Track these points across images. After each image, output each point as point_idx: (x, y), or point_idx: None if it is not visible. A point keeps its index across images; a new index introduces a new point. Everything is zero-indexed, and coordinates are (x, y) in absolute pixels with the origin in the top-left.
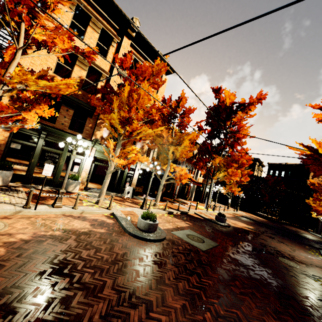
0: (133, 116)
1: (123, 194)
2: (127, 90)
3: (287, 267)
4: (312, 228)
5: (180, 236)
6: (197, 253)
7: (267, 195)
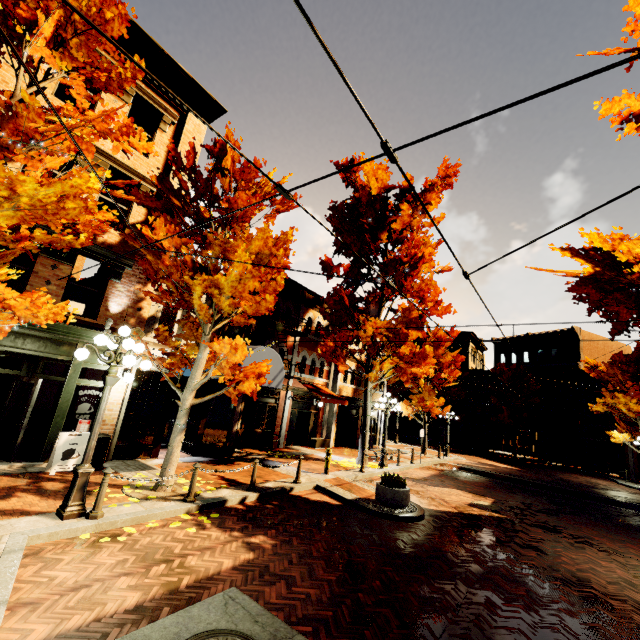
0: None
1: (49, 462)
2: None
3: None
4: (615, 469)
5: None
6: None
7: (506, 408)
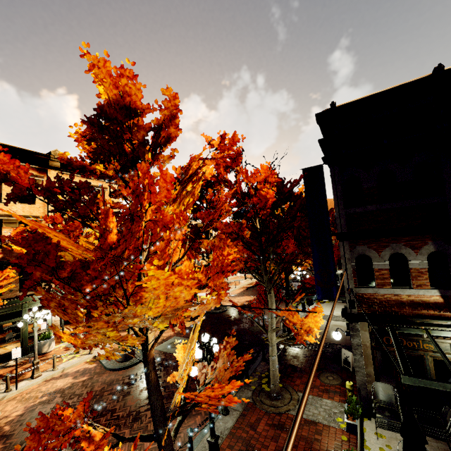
0: None
1: None
2: None
3: (249, 335)
4: None
5: (160, 349)
6: (170, 359)
7: None
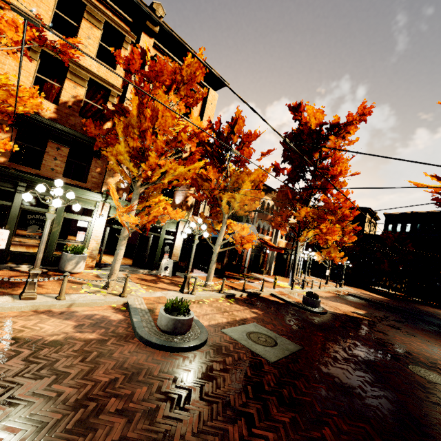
0: (150, 147)
1: (159, 271)
2: (135, 104)
3: (425, 386)
4: None
5: (235, 337)
6: (259, 368)
7: (387, 261)
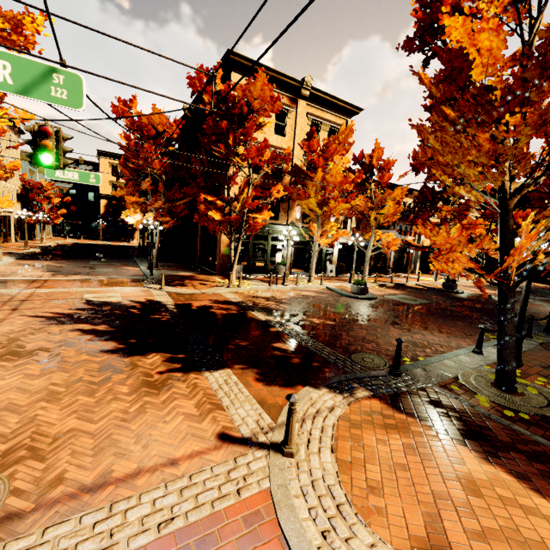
0: (328, 197)
1: (326, 274)
2: (320, 175)
3: None
4: None
5: (391, 298)
6: (406, 305)
7: None
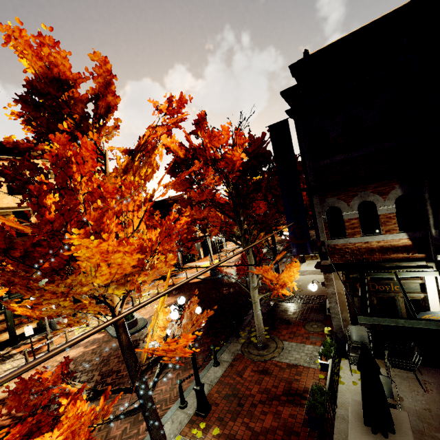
0: None
1: None
2: None
3: (243, 296)
4: None
5: None
6: None
7: None
